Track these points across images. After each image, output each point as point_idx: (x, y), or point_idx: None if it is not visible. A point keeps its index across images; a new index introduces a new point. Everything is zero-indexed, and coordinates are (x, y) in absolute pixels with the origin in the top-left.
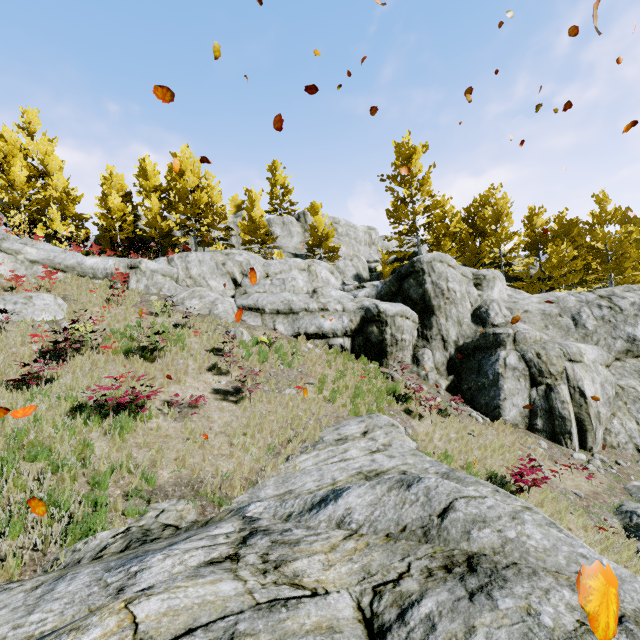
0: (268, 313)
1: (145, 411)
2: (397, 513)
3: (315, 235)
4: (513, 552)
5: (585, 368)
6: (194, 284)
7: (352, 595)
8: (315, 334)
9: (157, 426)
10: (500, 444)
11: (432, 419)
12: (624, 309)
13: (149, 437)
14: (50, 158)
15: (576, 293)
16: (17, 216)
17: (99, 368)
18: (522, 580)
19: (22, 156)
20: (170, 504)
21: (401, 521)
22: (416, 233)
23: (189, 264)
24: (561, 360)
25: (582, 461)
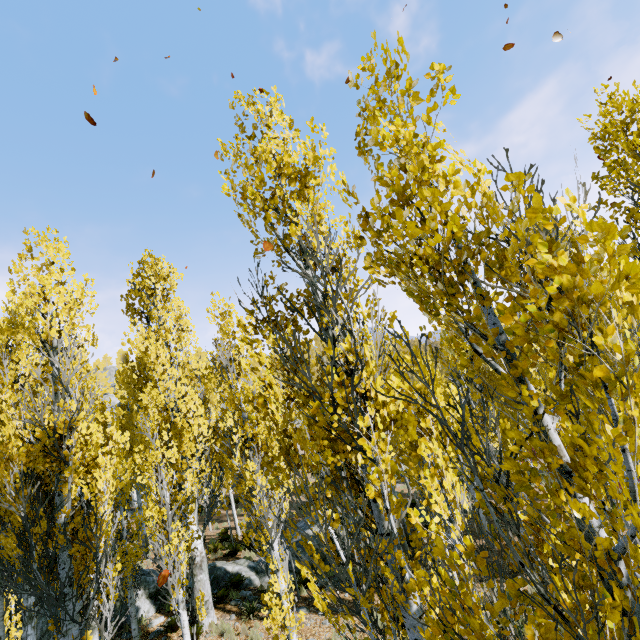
0: None
1: None
2: None
3: None
4: None
5: None
6: None
7: None
8: None
9: None
10: None
11: None
12: None
13: None
14: None
15: None
16: None
17: None
18: None
19: None
20: None
21: None
22: None
23: None
24: None
25: None
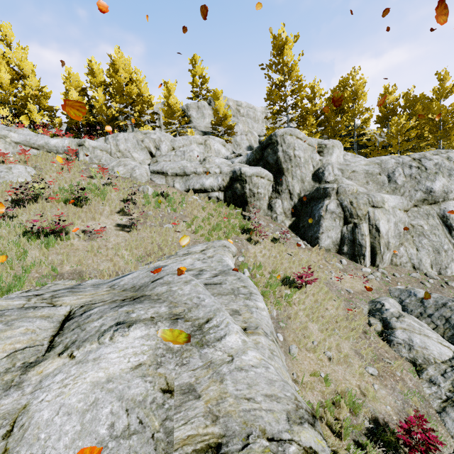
0: (170, 175)
1: (64, 235)
2: (138, 281)
3: (217, 116)
4: (165, 295)
5: (384, 212)
6: (122, 156)
7: (72, 307)
8: (199, 189)
9: (71, 243)
10: (306, 260)
11: (265, 245)
12: (428, 168)
13: (66, 249)
14: (23, 64)
15: (397, 157)
16: (5, 110)
17: (47, 211)
18: (149, 303)
19: (5, 63)
20: (62, 282)
21: (136, 284)
22: (286, 112)
23: (118, 142)
24: (366, 206)
25: (367, 273)
